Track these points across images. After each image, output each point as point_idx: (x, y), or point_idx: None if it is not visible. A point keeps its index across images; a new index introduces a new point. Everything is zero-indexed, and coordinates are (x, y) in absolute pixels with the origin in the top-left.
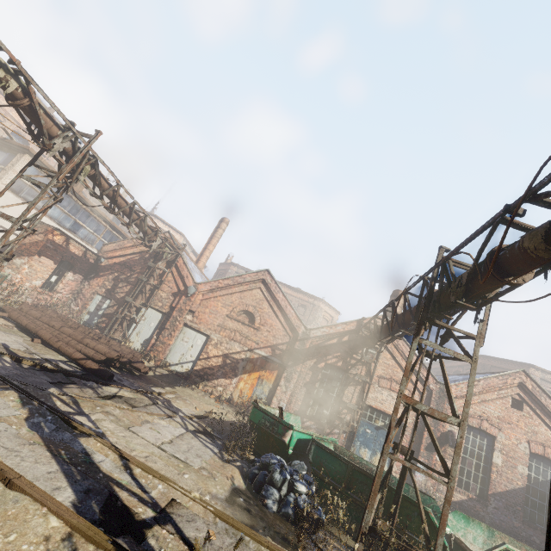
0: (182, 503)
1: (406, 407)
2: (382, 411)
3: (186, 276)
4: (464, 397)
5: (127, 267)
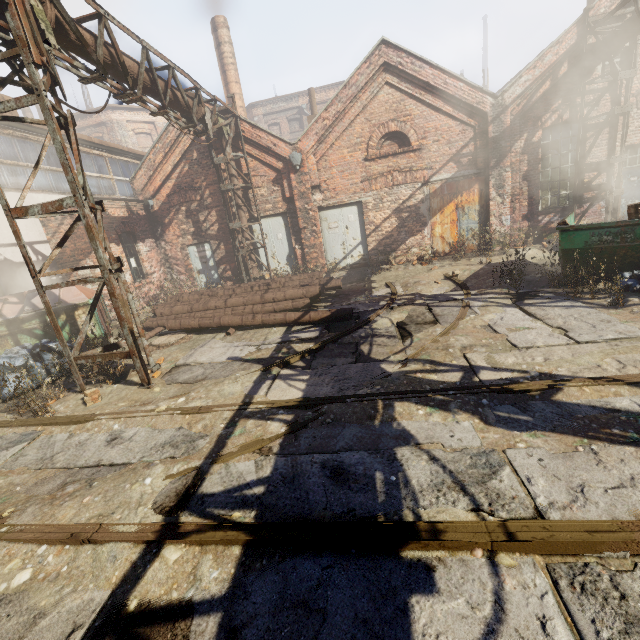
0: None
1: None
2: None
3: (272, 145)
4: None
5: (188, 189)
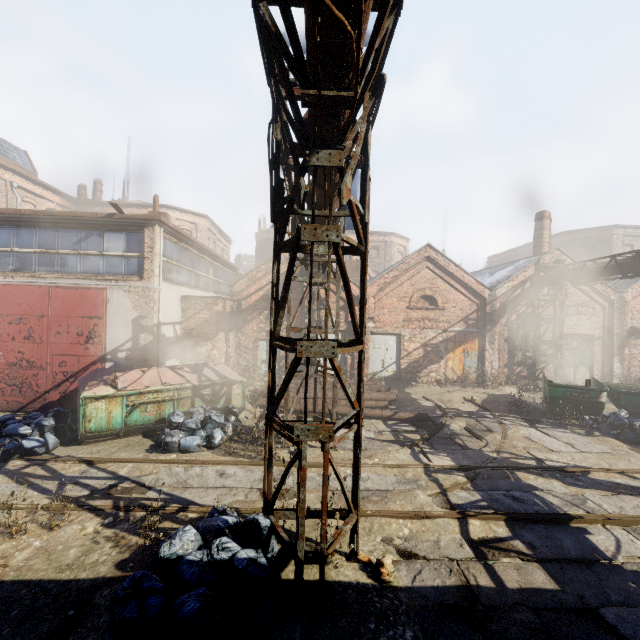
0: None
1: None
2: (574, 334)
3: None
4: (638, 295)
5: None
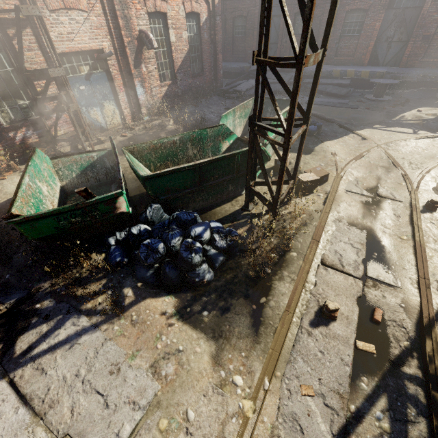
0: (268, 436)
1: (261, 65)
2: (78, 52)
3: None
4: None
5: None
